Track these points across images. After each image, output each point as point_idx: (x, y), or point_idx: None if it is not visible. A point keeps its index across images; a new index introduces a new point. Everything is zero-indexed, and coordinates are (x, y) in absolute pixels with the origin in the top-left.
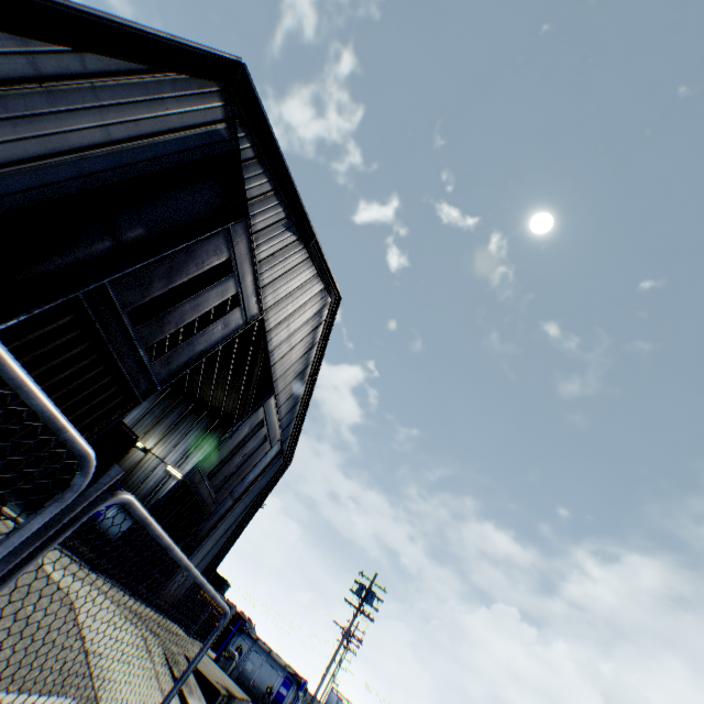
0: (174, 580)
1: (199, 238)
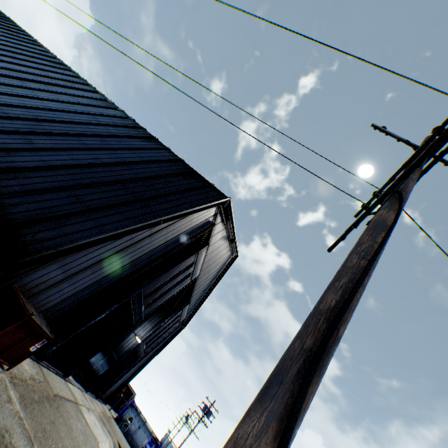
0: (112, 385)
1: (184, 260)
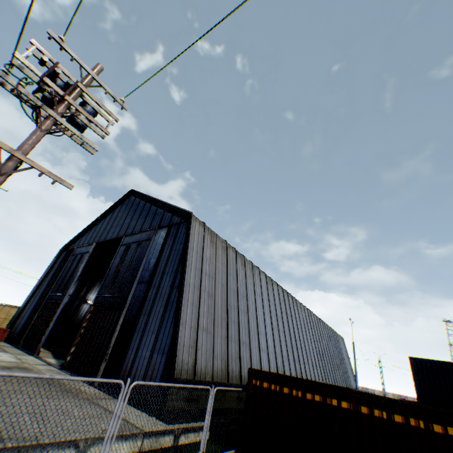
0: (134, 366)
1: (65, 266)
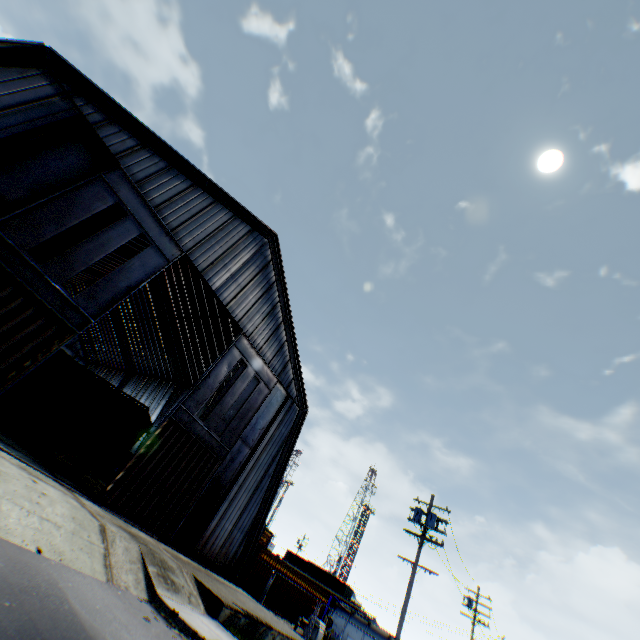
0: (214, 534)
1: (73, 186)
